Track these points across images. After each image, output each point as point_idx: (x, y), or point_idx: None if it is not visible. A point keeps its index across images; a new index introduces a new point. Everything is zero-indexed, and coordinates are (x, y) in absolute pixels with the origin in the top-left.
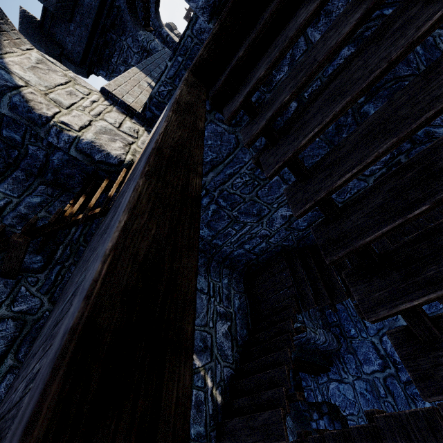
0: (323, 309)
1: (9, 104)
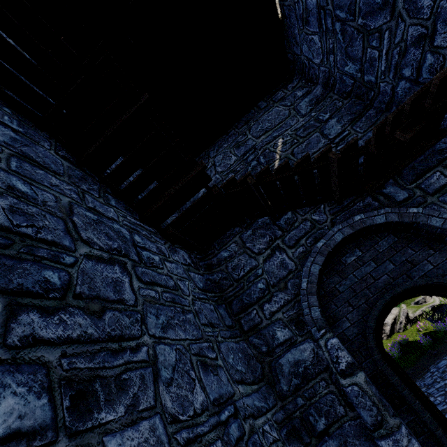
0: None
1: None
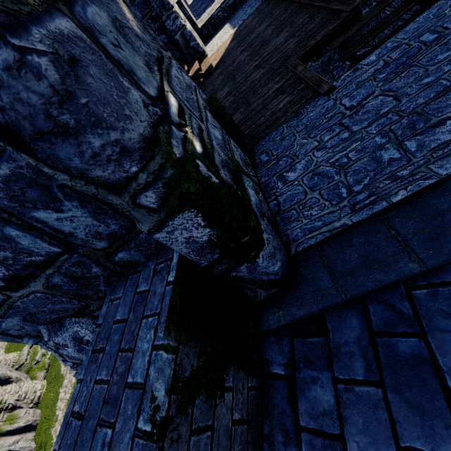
0: None
1: None
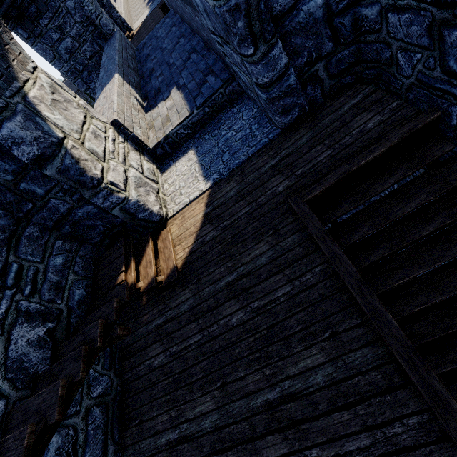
0: None
1: (59, 167)
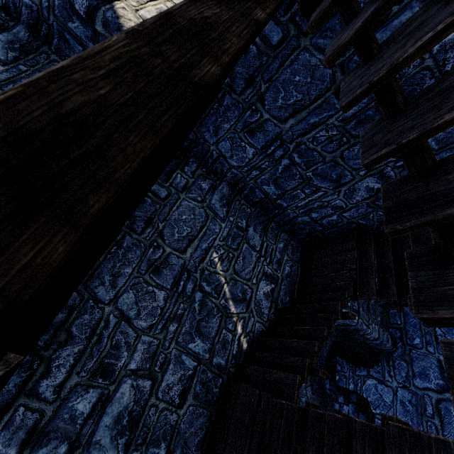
0: (388, 306)
1: (102, 20)
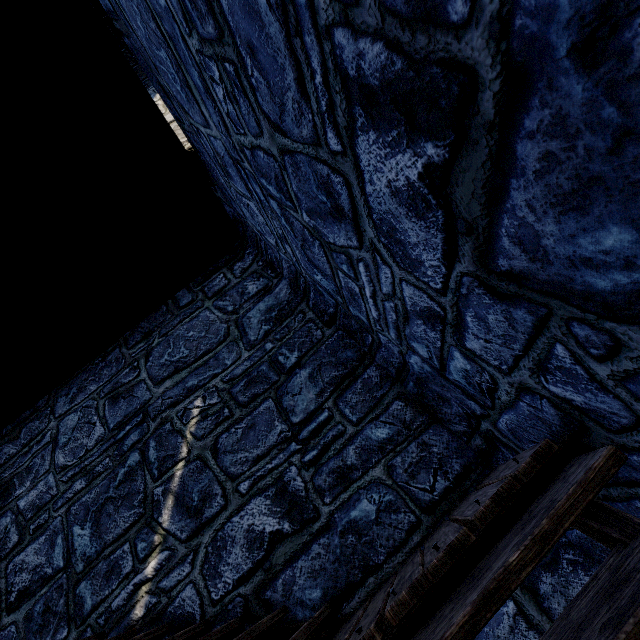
0: None
1: None
